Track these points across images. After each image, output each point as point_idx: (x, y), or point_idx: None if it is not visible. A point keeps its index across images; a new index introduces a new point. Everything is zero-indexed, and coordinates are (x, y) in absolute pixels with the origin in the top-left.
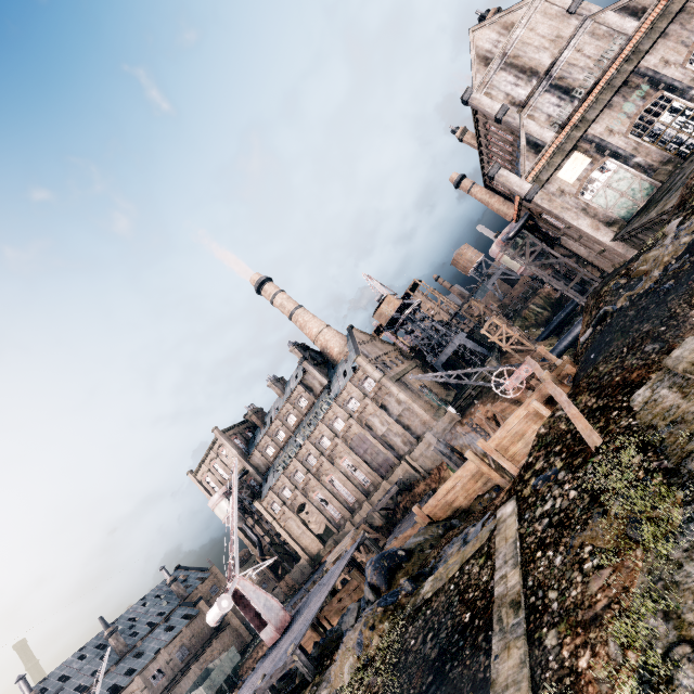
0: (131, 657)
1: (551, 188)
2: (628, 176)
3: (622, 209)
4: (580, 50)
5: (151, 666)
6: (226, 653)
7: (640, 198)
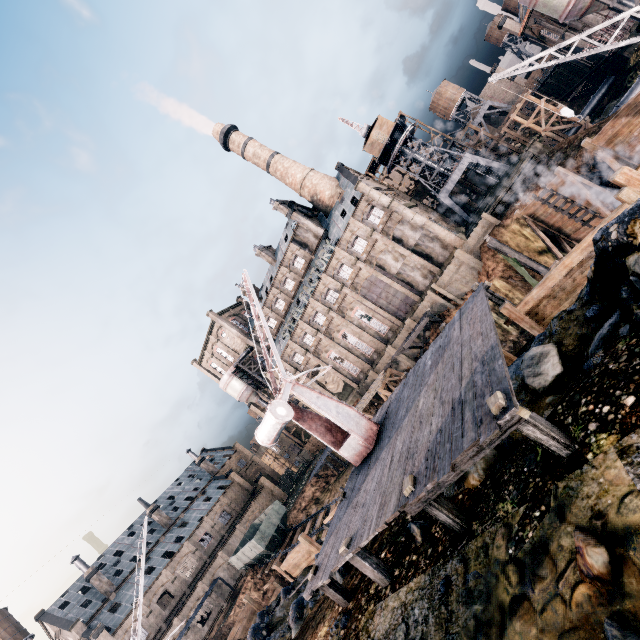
0: (177, 527)
1: None
2: None
3: None
4: None
5: (197, 532)
6: (270, 507)
7: None
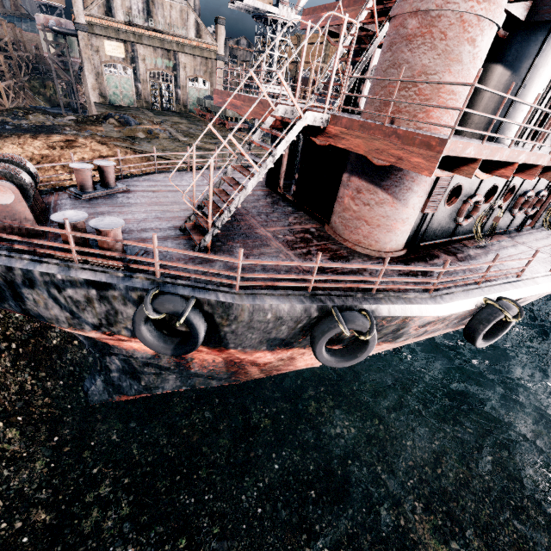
0: None
1: (95, 41)
2: (131, 87)
3: (114, 97)
4: (172, 8)
5: None
6: None
7: (125, 102)
